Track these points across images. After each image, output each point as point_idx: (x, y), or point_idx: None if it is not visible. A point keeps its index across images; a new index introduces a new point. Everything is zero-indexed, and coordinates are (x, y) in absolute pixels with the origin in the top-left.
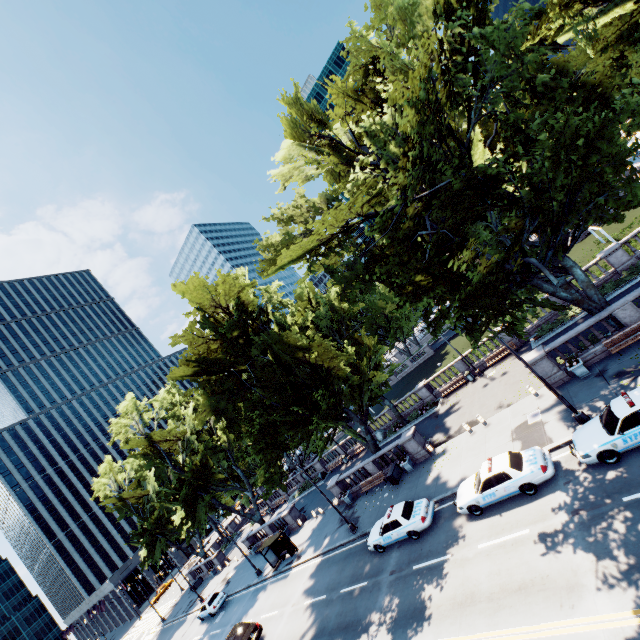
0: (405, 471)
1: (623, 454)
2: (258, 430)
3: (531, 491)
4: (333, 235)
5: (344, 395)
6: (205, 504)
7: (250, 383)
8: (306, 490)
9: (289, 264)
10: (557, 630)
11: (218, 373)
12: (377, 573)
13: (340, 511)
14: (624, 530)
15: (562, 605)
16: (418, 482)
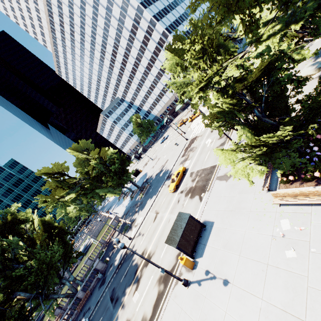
0: None
1: None
2: None
3: None
4: None
5: None
6: None
7: None
8: None
9: None
10: None
11: None
12: None
13: None
14: None
15: None
16: None
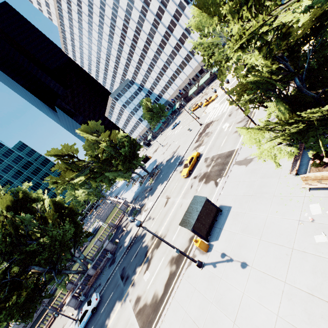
0: None
1: None
2: None
3: None
4: None
5: None
6: None
7: None
8: None
9: None
10: None
11: None
12: None
13: None
14: None
15: None
16: None
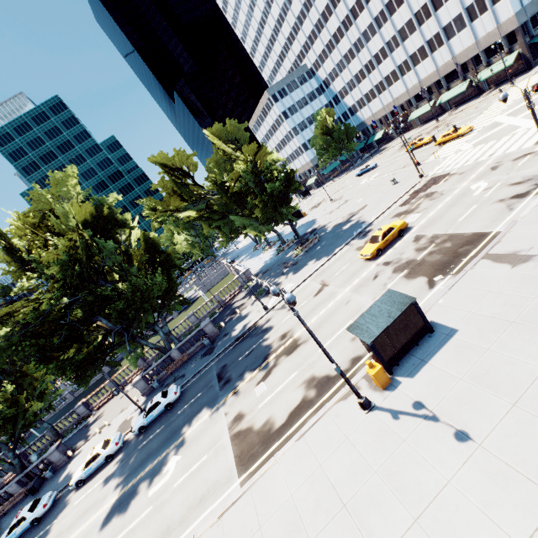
0: (47, 479)
1: (149, 426)
2: None
3: (111, 458)
4: None
5: None
6: None
7: None
8: None
9: None
10: (91, 520)
11: None
12: None
13: None
14: (133, 461)
15: (98, 508)
16: (54, 483)
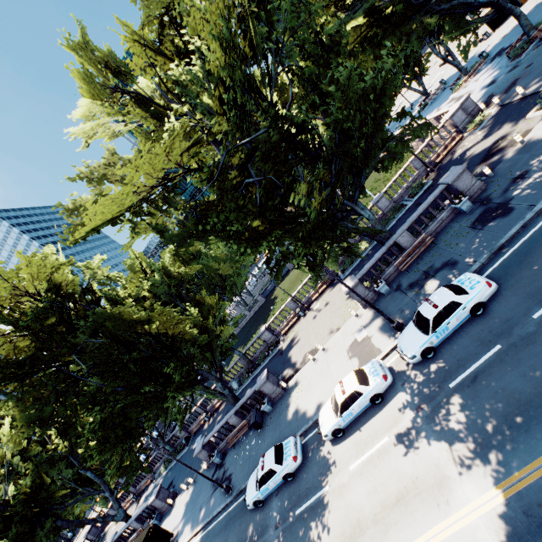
0: (266, 413)
1: (436, 347)
2: (102, 425)
3: (379, 400)
4: (154, 189)
5: (196, 358)
6: (47, 532)
7: (83, 374)
8: (172, 461)
9: (103, 225)
10: (443, 533)
11: (34, 374)
12: (262, 532)
13: (211, 474)
14: (461, 413)
15: (439, 504)
16: (280, 420)
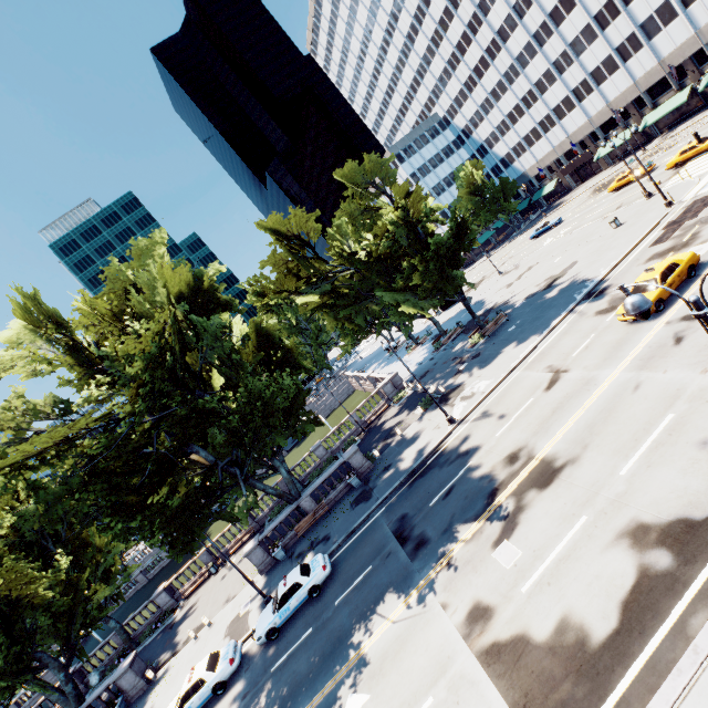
0: None
1: (283, 628)
2: None
3: (222, 689)
4: (50, 447)
5: (40, 632)
6: None
7: None
8: None
9: None
10: None
11: None
12: None
13: None
14: (265, 698)
15: None
16: None
